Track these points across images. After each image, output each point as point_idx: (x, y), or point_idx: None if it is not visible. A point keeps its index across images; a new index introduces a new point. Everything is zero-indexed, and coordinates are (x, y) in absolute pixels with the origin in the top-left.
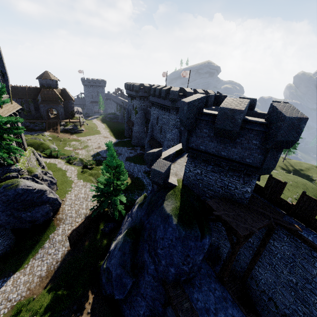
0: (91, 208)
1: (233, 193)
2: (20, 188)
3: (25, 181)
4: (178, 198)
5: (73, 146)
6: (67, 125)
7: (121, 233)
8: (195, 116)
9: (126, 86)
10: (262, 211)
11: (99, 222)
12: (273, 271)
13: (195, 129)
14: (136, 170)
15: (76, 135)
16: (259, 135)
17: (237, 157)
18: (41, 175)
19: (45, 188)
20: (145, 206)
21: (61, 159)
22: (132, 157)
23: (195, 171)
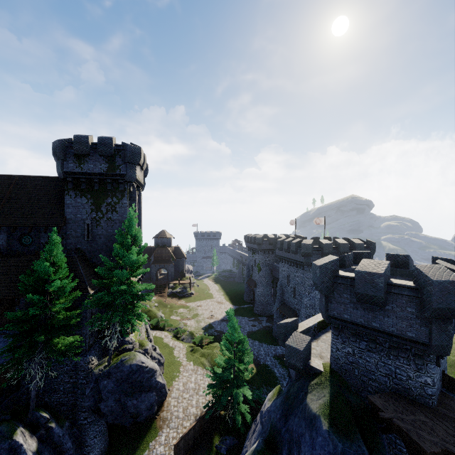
0: (205, 404)
1: (407, 386)
2: (135, 364)
3: (140, 355)
4: (325, 390)
5: (180, 314)
6: (175, 287)
7: (246, 453)
8: (331, 279)
9: (246, 239)
10: None
11: (213, 432)
12: None
13: (334, 293)
14: (262, 352)
15: (184, 300)
16: (413, 302)
17: (395, 330)
18: (150, 350)
19: (156, 368)
20: (280, 404)
21: (168, 332)
22: (256, 332)
23: (345, 350)
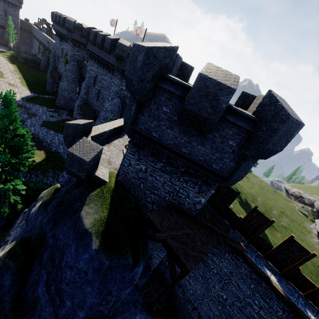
0: None
1: (183, 202)
2: None
3: None
4: (106, 204)
5: None
6: None
7: (6, 243)
8: (155, 79)
9: (54, 17)
10: (211, 226)
11: None
12: (205, 284)
13: (150, 102)
14: (56, 141)
15: None
16: (240, 135)
17: (202, 159)
18: None
19: None
20: (52, 208)
21: None
22: (53, 123)
23: (138, 166)
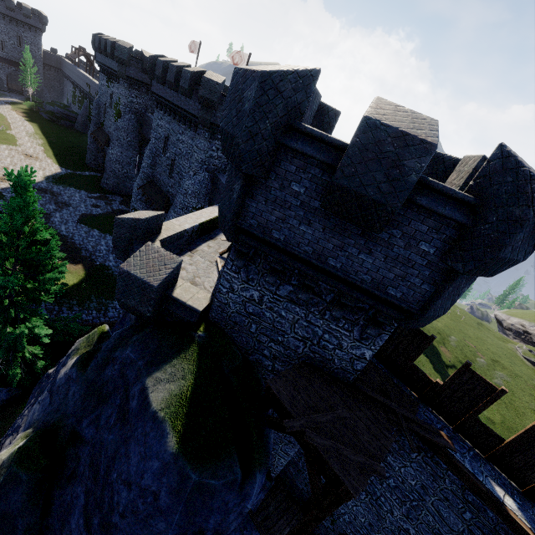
0: None
1: (330, 356)
2: None
3: None
4: (189, 363)
5: None
6: None
7: (17, 431)
8: (277, 132)
9: (96, 43)
10: (385, 402)
11: None
12: (373, 506)
13: (269, 175)
14: (103, 247)
15: None
16: (443, 232)
17: (368, 280)
18: None
19: None
20: (94, 370)
21: None
22: (97, 217)
23: (246, 293)
